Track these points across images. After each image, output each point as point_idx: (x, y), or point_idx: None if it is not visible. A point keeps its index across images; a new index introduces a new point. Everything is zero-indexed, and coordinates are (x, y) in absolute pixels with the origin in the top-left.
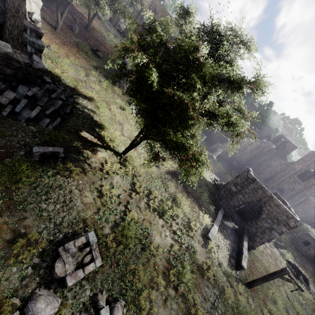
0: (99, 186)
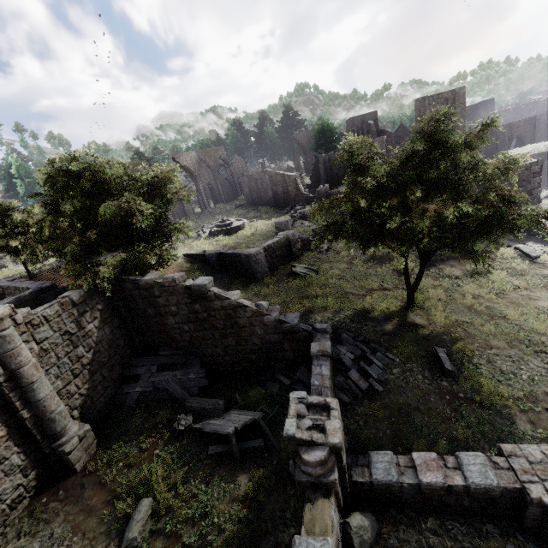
0: (475, 332)
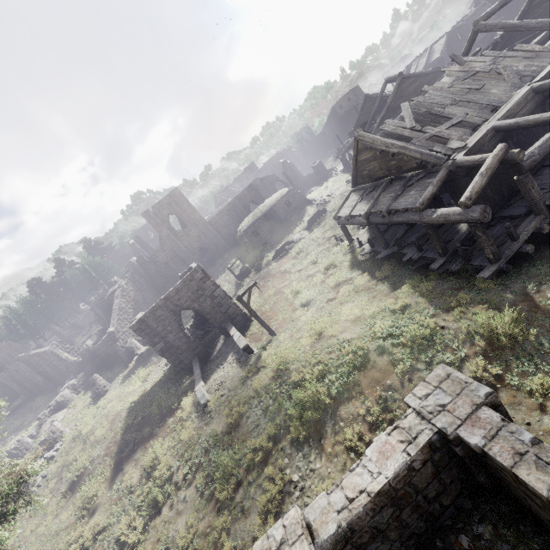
0: None
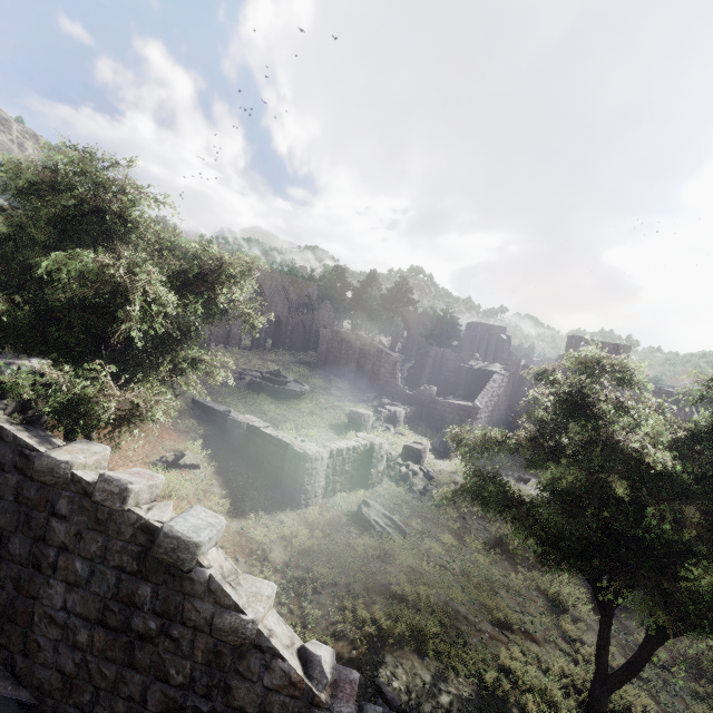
0: None
